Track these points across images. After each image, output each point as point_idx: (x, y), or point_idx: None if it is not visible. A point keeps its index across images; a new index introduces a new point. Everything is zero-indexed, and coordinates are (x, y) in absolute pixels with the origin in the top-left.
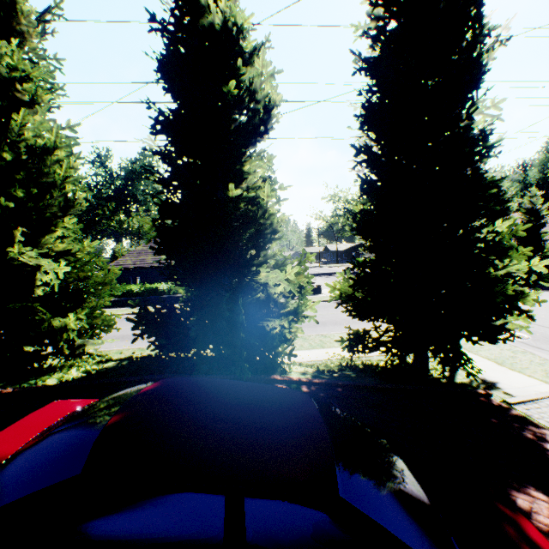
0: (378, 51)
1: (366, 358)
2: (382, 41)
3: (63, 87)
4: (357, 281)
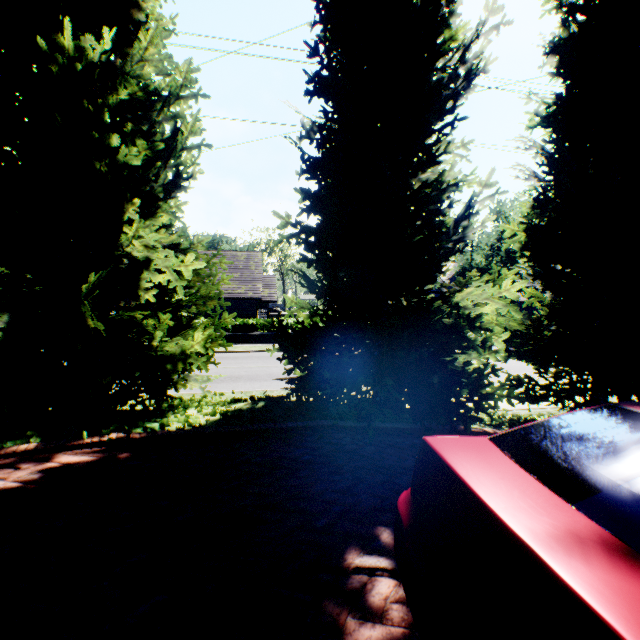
0: (570, 31)
1: (512, 411)
2: (576, 20)
3: (174, 17)
4: (551, 311)
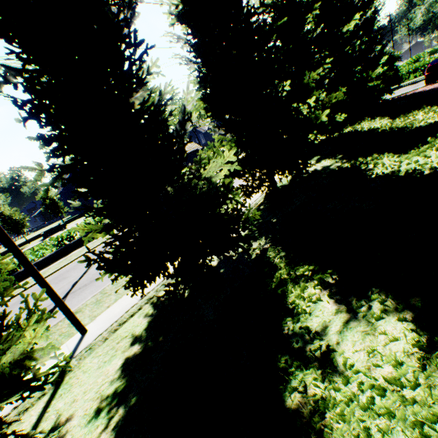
0: None
1: None
2: None
3: None
4: None
